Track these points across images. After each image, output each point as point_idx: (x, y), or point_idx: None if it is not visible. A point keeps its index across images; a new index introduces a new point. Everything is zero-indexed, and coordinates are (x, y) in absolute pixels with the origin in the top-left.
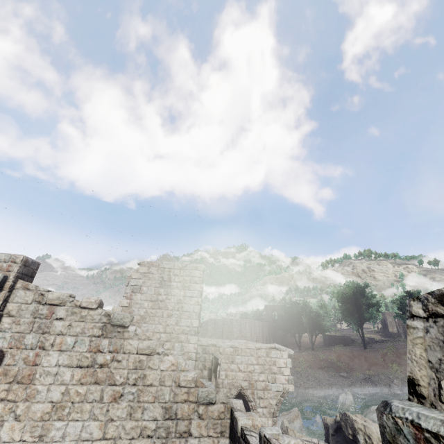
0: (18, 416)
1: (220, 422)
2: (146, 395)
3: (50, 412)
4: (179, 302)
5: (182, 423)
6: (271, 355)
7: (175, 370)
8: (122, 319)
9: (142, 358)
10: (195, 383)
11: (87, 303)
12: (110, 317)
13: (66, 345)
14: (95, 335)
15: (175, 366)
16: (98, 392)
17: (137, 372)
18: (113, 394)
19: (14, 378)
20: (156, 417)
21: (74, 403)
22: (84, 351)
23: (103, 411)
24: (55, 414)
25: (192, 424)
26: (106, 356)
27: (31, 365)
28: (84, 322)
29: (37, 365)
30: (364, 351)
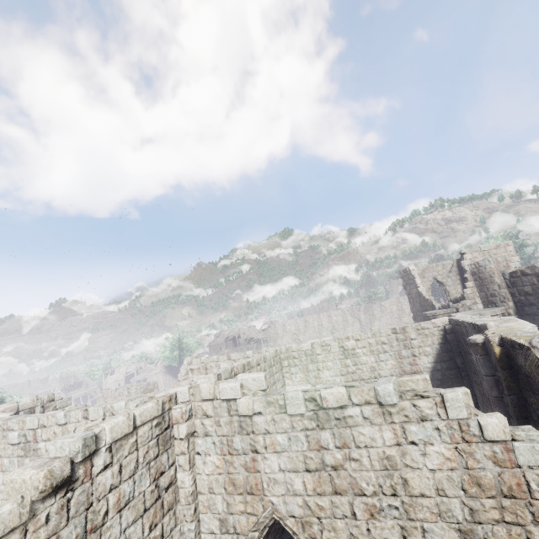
0: None
1: None
2: None
3: None
4: None
5: None
6: None
7: None
8: None
9: None
10: None
11: None
12: None
13: None
14: None
15: None
16: None
17: None
18: None
19: None
20: None
21: None
22: None
23: None
24: None
25: None
26: None
27: None
28: None
29: None
30: None
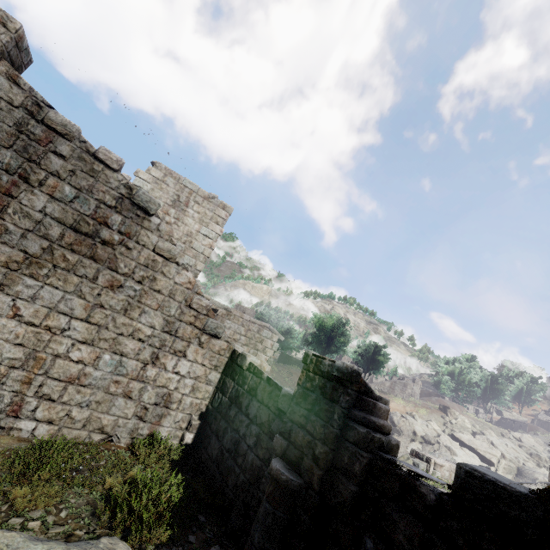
0: None
1: (219, 357)
2: (150, 298)
3: (20, 263)
4: (189, 234)
5: (180, 342)
6: (262, 333)
7: (191, 290)
8: (147, 202)
9: (158, 259)
10: (207, 311)
11: (105, 156)
12: (132, 192)
13: (61, 194)
14: (105, 202)
15: (191, 285)
16: (93, 269)
17: (146, 271)
18: (111, 280)
19: None
20: (154, 325)
21: (57, 267)
22: (85, 214)
23: (93, 292)
24: (28, 268)
25: (190, 347)
26: (114, 235)
27: (2, 193)
28: (94, 178)
29: (11, 197)
30: None
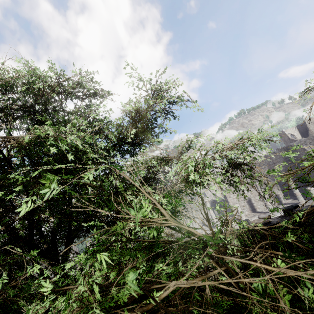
0: None
1: None
2: None
3: None
4: None
5: None
6: None
7: None
8: None
9: None
10: None
11: None
12: None
13: None
14: None
15: None
16: None
17: None
18: None
19: None
20: None
21: None
22: None
23: None
24: None
25: None
26: None
27: None
28: None
29: None
30: None
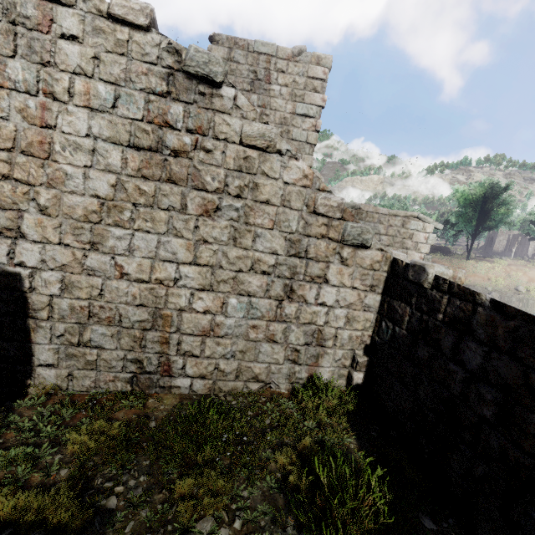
0: (44, 208)
1: (373, 273)
2: (258, 215)
3: (98, 212)
4: (283, 122)
5: (315, 265)
6: (409, 226)
7: (309, 187)
8: (206, 65)
9: (250, 154)
10: (341, 213)
11: (123, 9)
12: (180, 57)
13: (98, 100)
14: (154, 90)
15: (308, 180)
16: (177, 196)
17: (241, 177)
18: (203, 204)
19: (12, 143)
20: (275, 250)
21: (137, 206)
22: (137, 118)
23: (188, 227)
24: (108, 216)
25: (330, 268)
26: (182, 138)
27: (39, 126)
28: (125, 56)
29: (50, 128)
30: (466, 262)
